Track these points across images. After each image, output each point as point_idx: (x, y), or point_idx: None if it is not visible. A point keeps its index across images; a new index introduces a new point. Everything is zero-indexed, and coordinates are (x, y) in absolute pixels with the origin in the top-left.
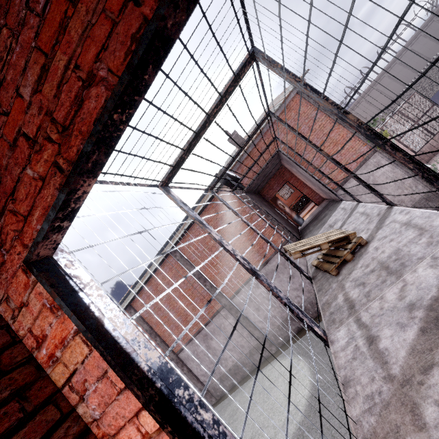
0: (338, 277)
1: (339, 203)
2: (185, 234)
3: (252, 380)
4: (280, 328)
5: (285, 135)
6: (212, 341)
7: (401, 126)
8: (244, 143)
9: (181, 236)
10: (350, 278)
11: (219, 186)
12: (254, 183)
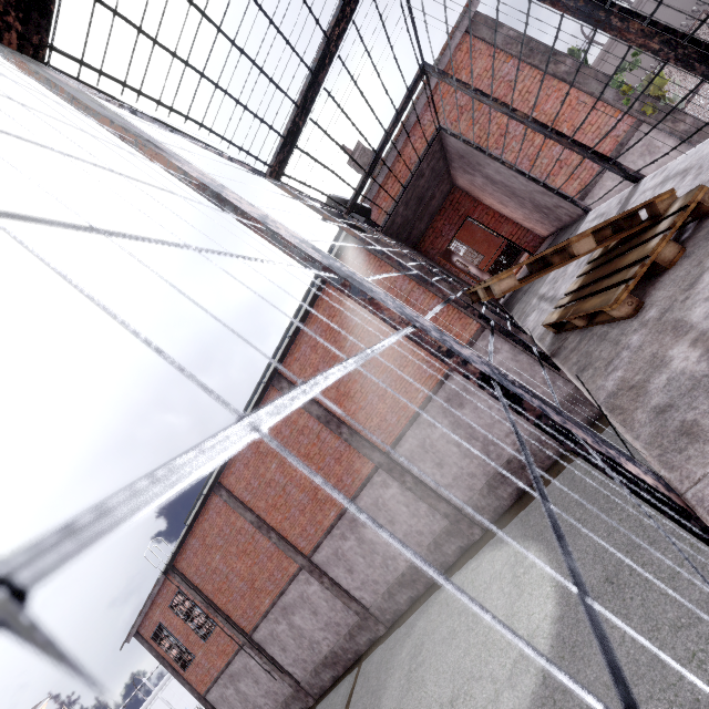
0: (643, 315)
1: (583, 218)
2: (293, 346)
3: (444, 590)
4: (485, 493)
5: (452, 125)
6: (365, 529)
7: (679, 88)
8: (332, 24)
9: (285, 350)
10: (700, 294)
11: (341, 247)
12: (398, 213)
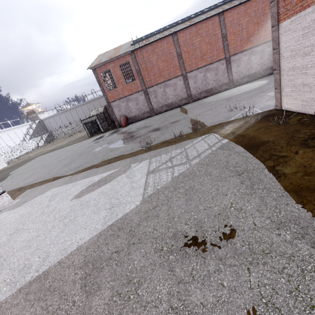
0: None
1: None
2: (233, 8)
3: (221, 93)
4: (241, 78)
5: None
6: (208, 73)
7: None
8: None
9: (233, 6)
10: None
11: None
12: None
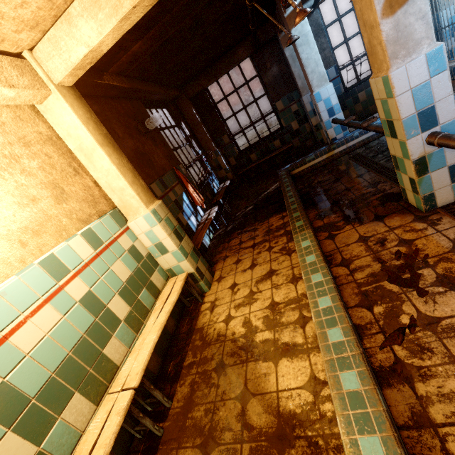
0: None
1: None
2: None
3: None
4: None
5: None
6: None
7: None
8: None
9: None
10: None
11: None
12: None
